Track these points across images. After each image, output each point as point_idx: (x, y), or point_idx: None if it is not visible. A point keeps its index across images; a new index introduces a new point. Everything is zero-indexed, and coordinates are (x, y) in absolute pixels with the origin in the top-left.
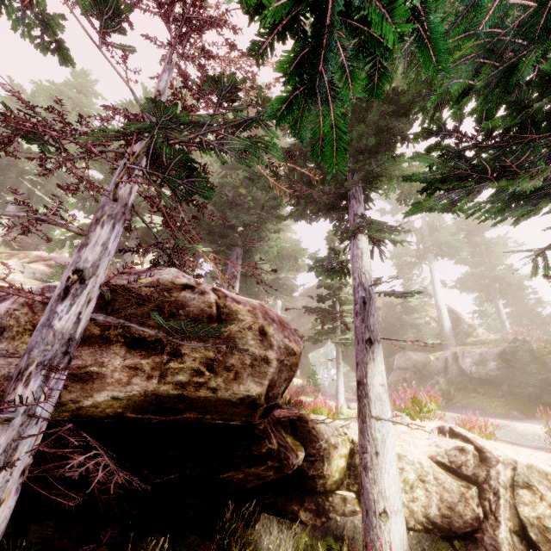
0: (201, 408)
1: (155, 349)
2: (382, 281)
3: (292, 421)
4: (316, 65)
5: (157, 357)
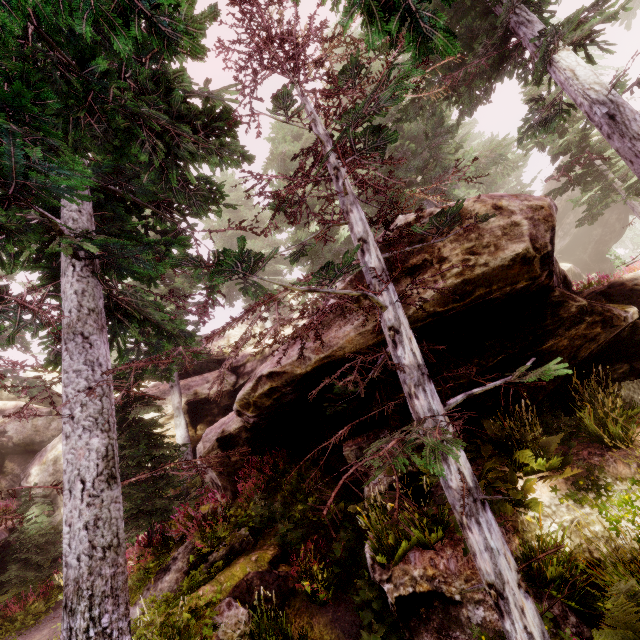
0: (484, 283)
1: (426, 267)
2: (627, 74)
3: (601, 293)
4: (420, 26)
5: (431, 269)
